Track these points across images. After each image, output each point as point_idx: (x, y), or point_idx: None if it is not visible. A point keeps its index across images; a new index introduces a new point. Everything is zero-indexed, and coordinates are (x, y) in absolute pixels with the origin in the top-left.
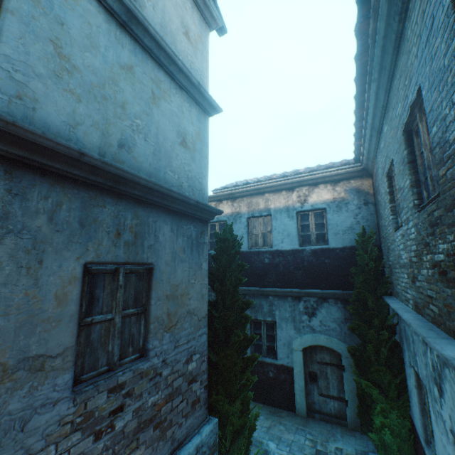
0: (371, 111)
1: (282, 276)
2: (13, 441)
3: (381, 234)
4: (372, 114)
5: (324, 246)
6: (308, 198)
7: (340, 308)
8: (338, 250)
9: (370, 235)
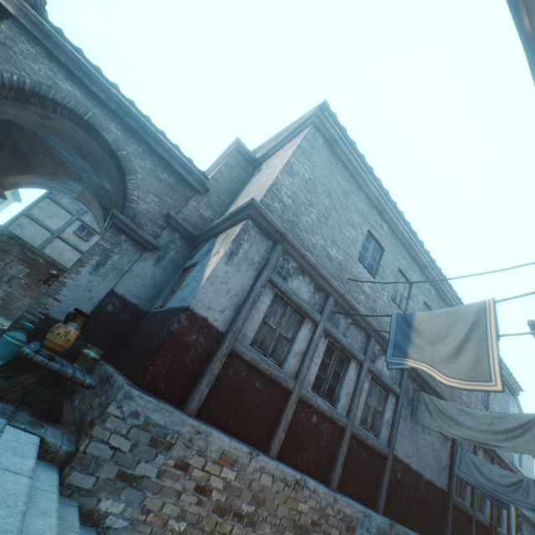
0: None
1: None
2: None
3: None
4: None
5: None
6: None
7: None
8: None
9: None
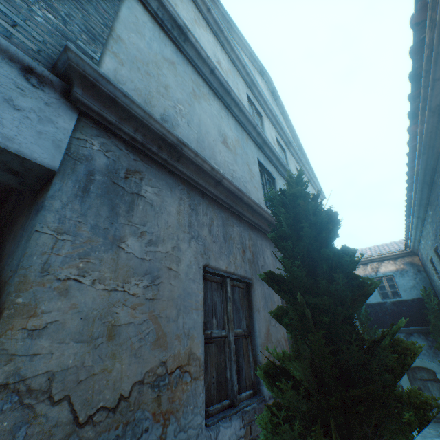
0: (413, 235)
1: (375, 321)
2: None
3: (435, 289)
4: (414, 236)
5: (399, 298)
6: (379, 269)
7: (423, 339)
8: (409, 301)
9: (429, 291)
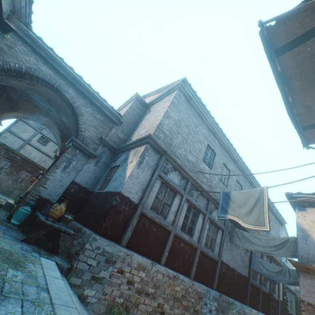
0: None
1: None
2: (289, 312)
3: None
4: None
5: None
6: None
7: None
8: None
9: None
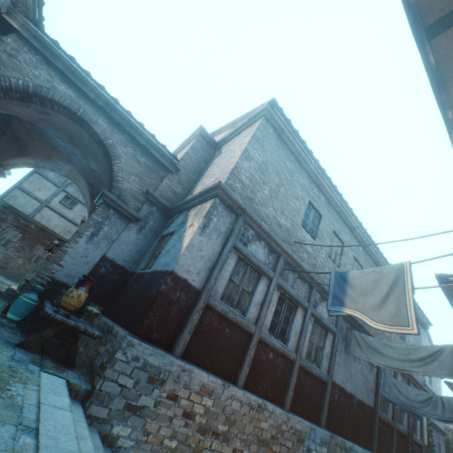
0: None
1: None
2: None
3: None
4: None
5: None
6: None
7: None
8: None
9: None
